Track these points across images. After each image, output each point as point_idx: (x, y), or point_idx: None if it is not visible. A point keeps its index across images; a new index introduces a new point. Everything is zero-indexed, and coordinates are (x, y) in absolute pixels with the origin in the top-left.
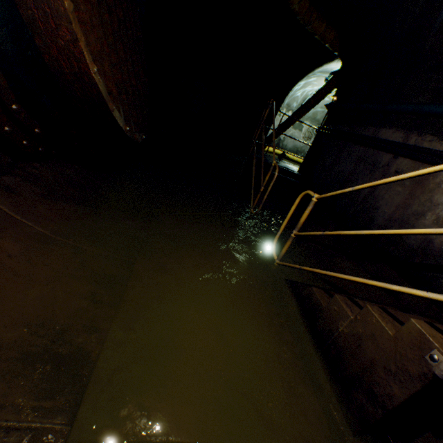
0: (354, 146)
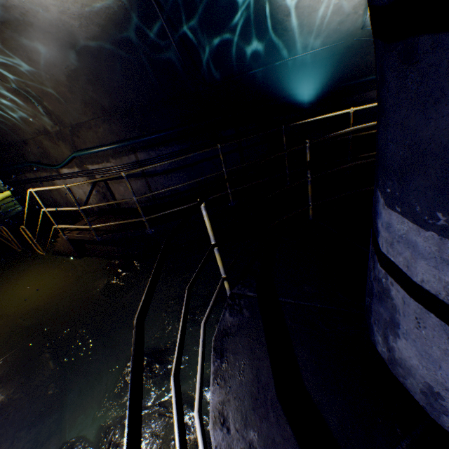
0: (27, 185)
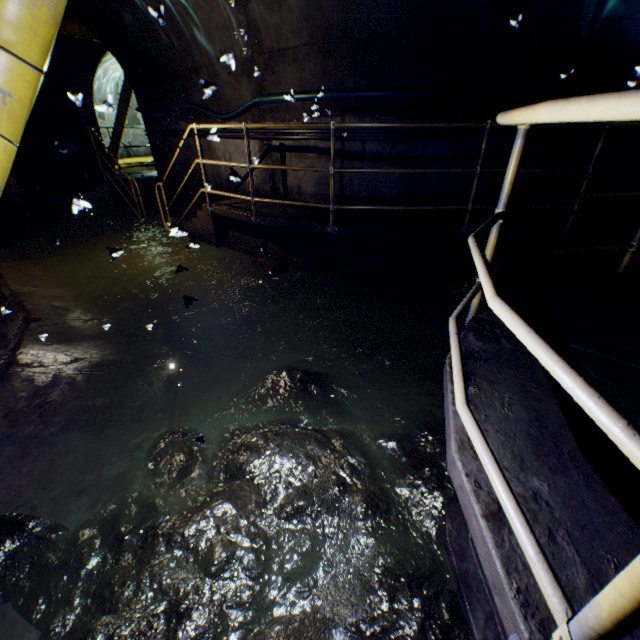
0: (175, 139)
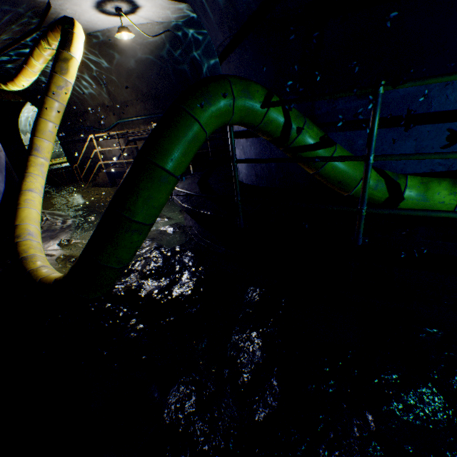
0: (78, 144)
